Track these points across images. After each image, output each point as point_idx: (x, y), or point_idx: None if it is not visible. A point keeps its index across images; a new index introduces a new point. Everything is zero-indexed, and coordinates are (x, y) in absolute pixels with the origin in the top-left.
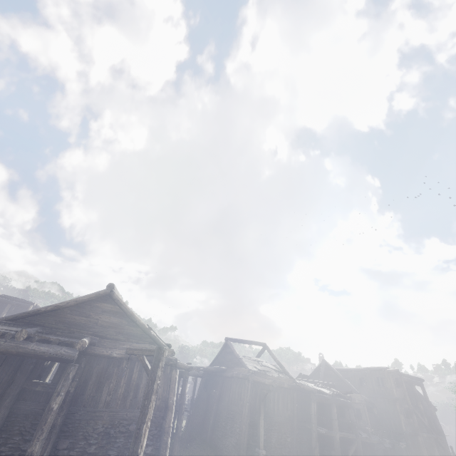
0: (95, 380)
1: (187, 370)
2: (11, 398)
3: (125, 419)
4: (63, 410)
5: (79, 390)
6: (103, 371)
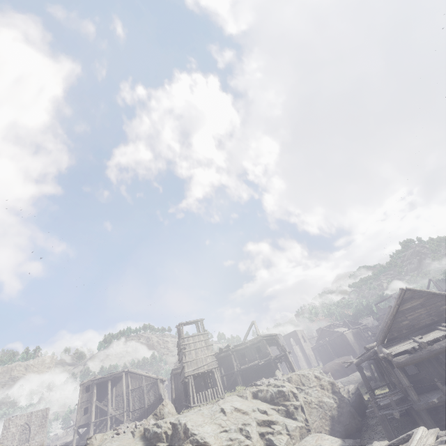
0: (334, 344)
1: (359, 328)
2: (326, 352)
3: (343, 347)
4: (333, 350)
5: (333, 346)
6: (334, 342)
